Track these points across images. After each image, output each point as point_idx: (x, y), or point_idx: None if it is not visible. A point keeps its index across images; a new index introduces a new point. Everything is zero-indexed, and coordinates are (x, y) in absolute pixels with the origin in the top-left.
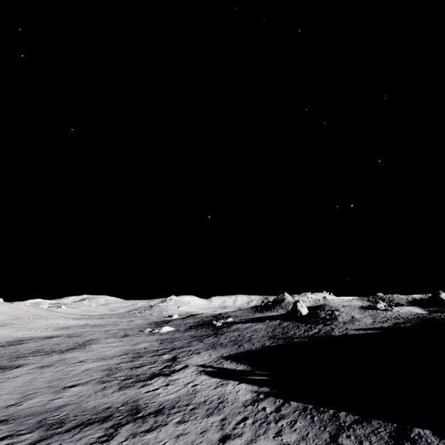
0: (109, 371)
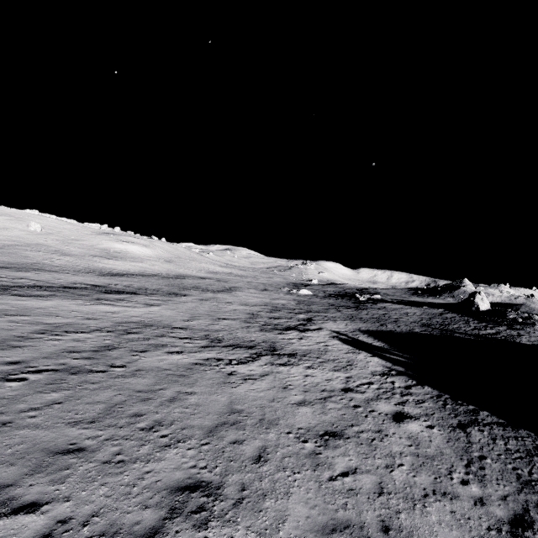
0: (252, 315)
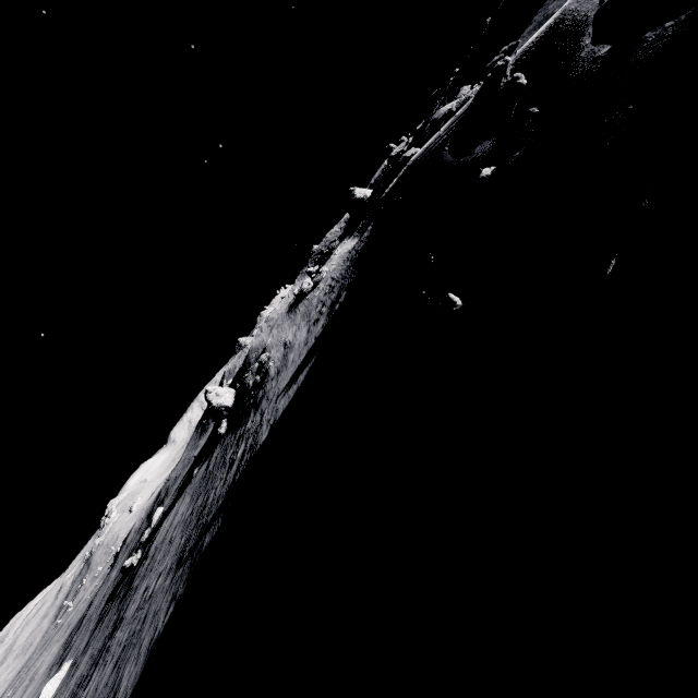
0: None
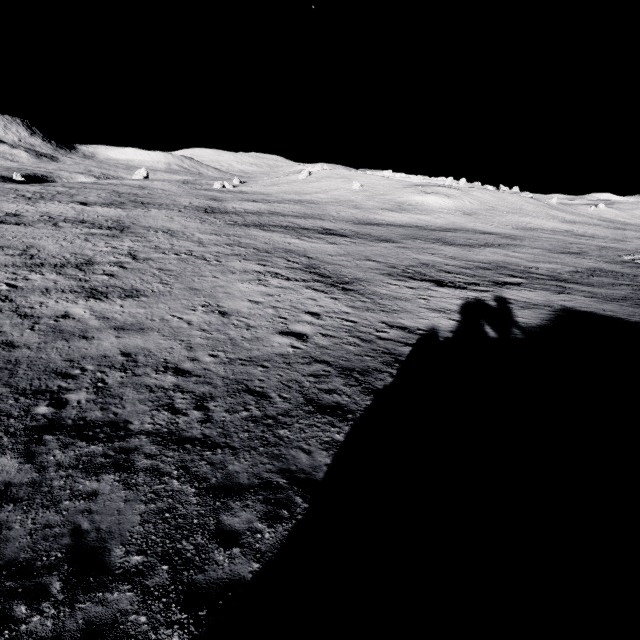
0: (420, 265)
